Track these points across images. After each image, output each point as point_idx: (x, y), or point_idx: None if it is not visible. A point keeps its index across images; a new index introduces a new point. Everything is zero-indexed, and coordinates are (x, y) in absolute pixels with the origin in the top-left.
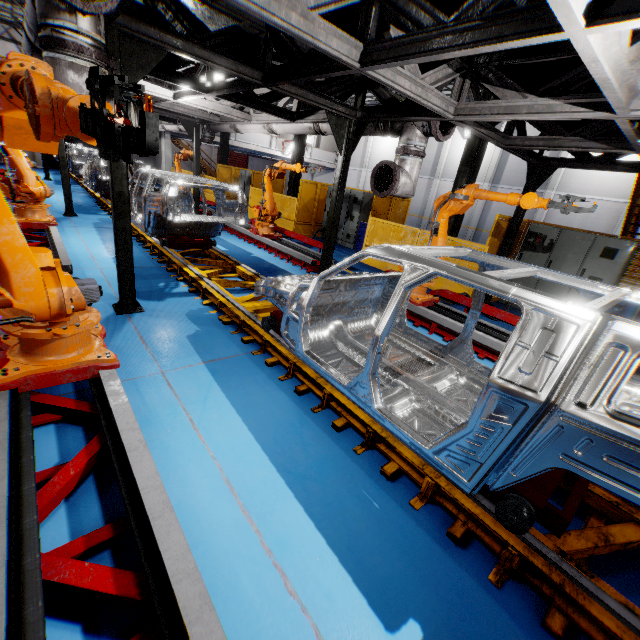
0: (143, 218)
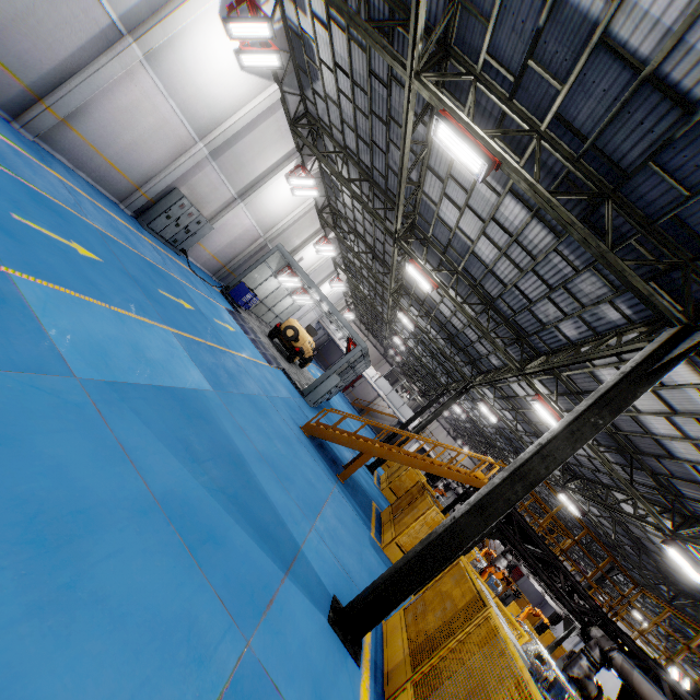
0: None
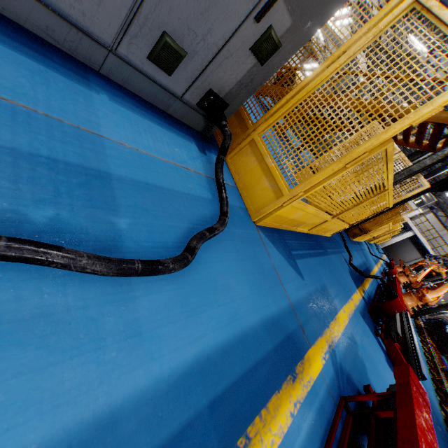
0: (431, 316)
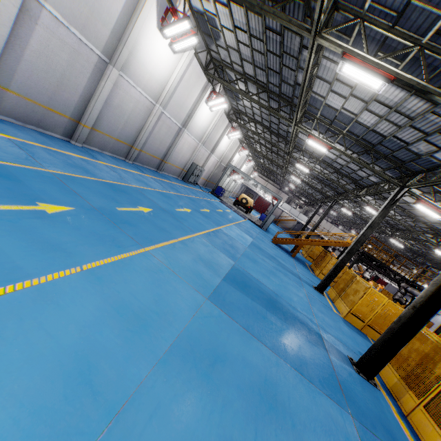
0: None
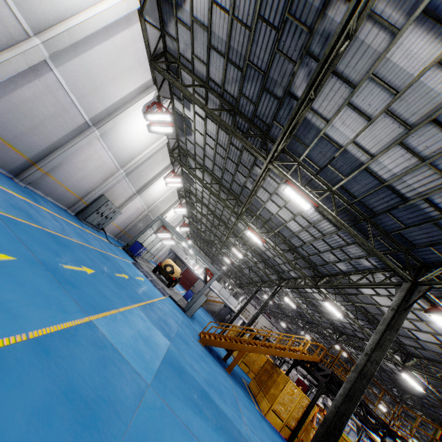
0: None
